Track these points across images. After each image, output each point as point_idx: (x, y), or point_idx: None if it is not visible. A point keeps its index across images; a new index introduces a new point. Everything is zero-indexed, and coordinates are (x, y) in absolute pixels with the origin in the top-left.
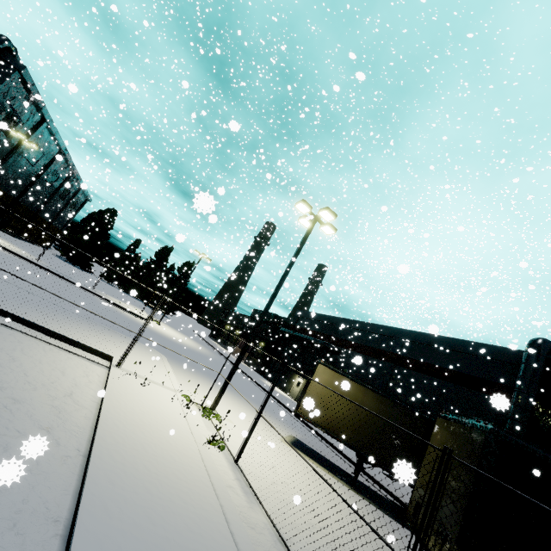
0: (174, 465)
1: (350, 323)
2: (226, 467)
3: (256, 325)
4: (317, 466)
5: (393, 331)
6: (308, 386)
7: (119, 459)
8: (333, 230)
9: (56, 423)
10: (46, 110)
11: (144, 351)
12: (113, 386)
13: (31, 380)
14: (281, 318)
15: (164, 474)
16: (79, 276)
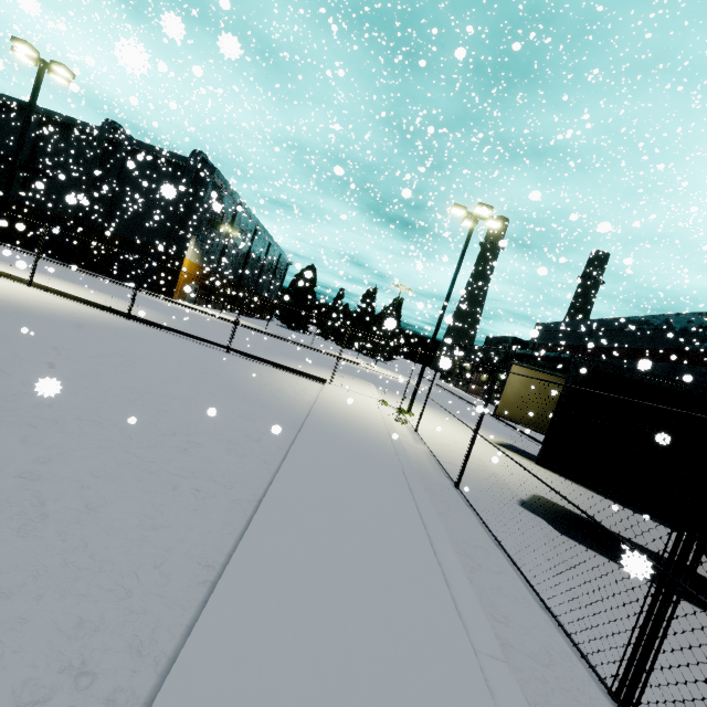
0: (362, 418)
1: (606, 323)
2: (406, 431)
3: (433, 337)
4: (520, 457)
5: (667, 321)
6: (504, 388)
7: (328, 409)
8: (498, 222)
9: (297, 397)
10: (237, 196)
11: (353, 380)
12: (326, 390)
13: (282, 384)
14: (521, 341)
15: (354, 418)
16: (299, 338)
